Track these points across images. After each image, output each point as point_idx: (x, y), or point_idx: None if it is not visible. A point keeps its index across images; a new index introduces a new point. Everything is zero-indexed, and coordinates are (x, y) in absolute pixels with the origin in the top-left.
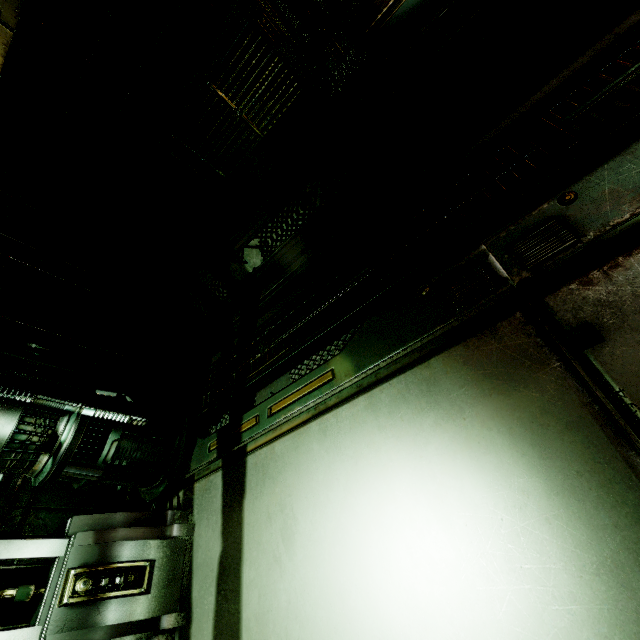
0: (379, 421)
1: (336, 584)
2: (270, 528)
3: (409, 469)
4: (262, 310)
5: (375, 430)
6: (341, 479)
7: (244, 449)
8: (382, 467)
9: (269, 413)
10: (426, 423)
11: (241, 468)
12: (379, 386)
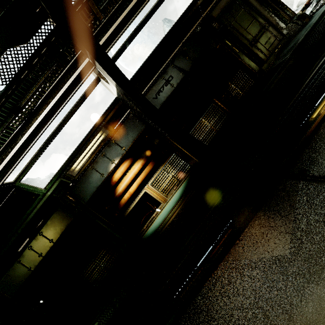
0: None
1: None
2: None
3: None
4: None
5: None
6: None
7: None
8: None
9: None
10: None
11: None
12: None
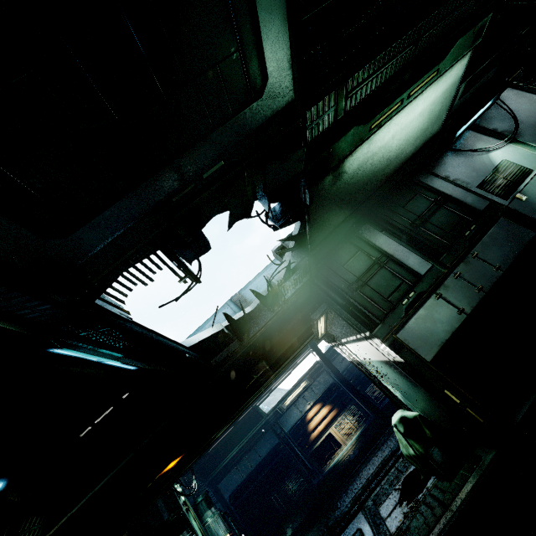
0: None
1: None
2: None
3: None
4: None
5: None
6: None
7: None
8: None
9: None
10: None
11: None
12: None
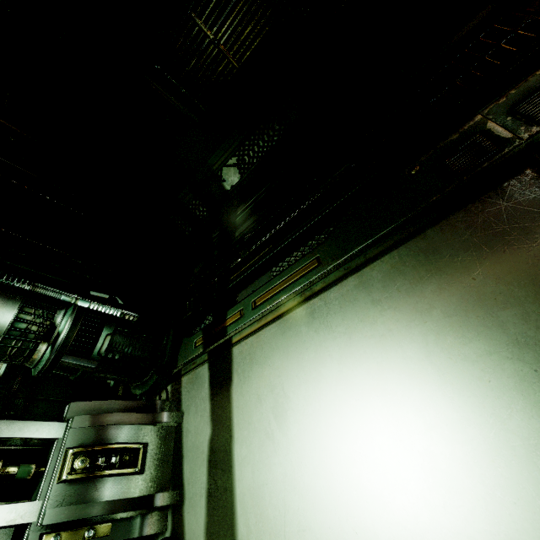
0: (372, 296)
1: (337, 454)
2: (260, 408)
3: (412, 335)
4: (240, 222)
5: (368, 305)
6: (334, 355)
7: (229, 341)
8: (380, 338)
9: (253, 306)
10: (428, 290)
11: (227, 358)
12: (369, 265)
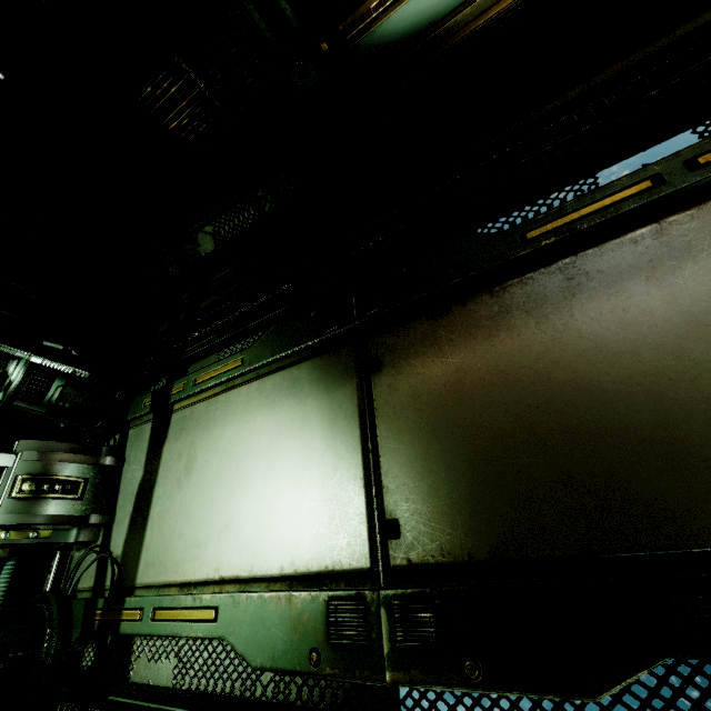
0: (261, 400)
1: (210, 496)
2: (178, 463)
3: (268, 432)
4: (208, 294)
5: (257, 405)
6: (229, 435)
7: (171, 408)
8: (254, 429)
9: (194, 383)
10: (285, 405)
11: (167, 422)
12: (268, 376)
